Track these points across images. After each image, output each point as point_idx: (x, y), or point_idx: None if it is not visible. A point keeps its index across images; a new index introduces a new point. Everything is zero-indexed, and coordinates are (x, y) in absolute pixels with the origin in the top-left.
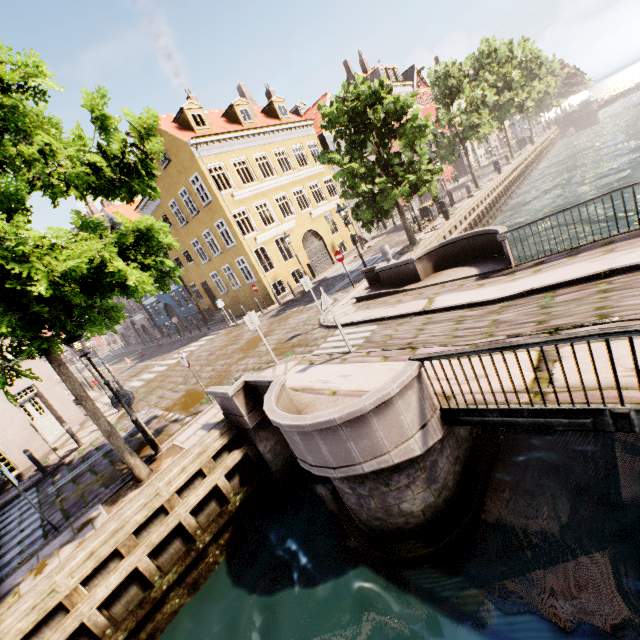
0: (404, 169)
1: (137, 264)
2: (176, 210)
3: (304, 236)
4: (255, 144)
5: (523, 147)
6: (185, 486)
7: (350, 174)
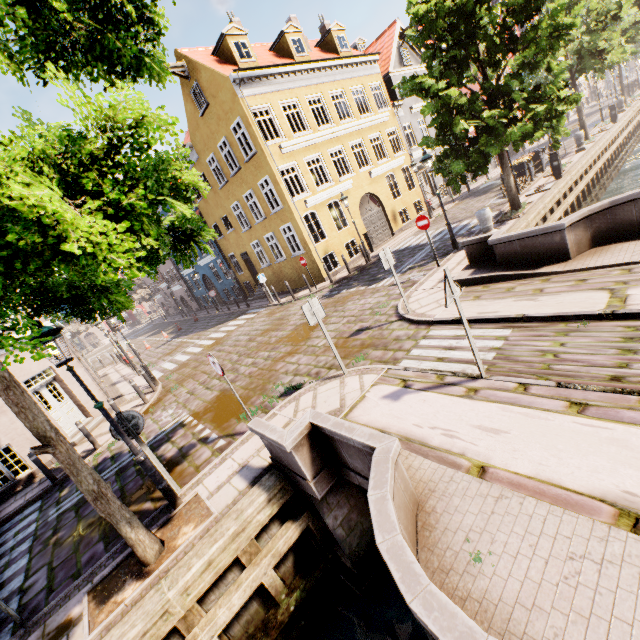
0: (526, 97)
1: (98, 202)
2: (215, 167)
3: (361, 200)
4: (309, 83)
5: (631, 94)
6: (211, 584)
7: (445, 106)
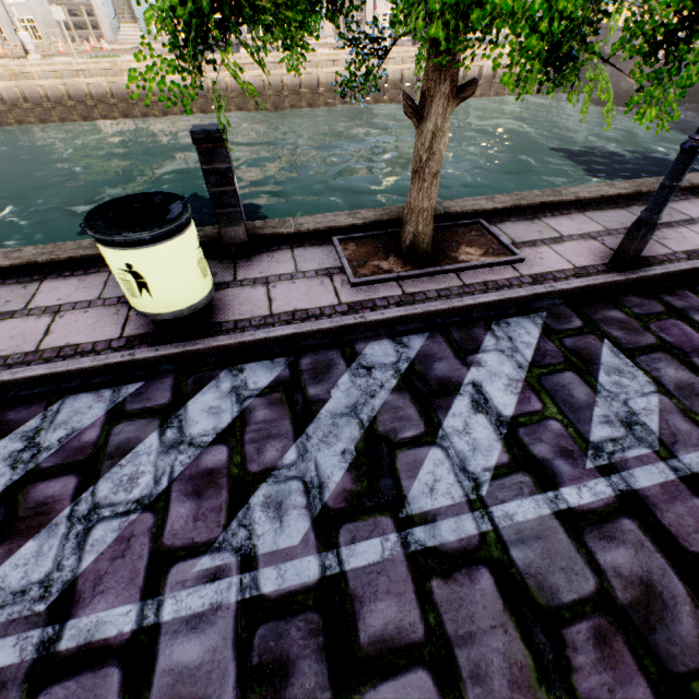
0: None
1: None
2: None
3: None
4: None
5: None
6: None
7: None
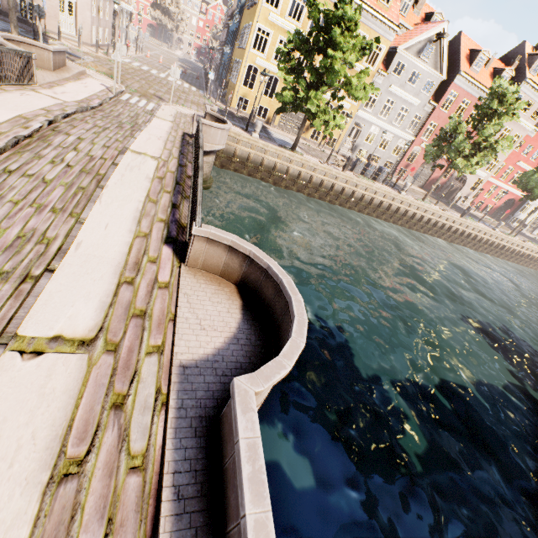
0: (309, 89)
1: None
2: None
3: None
4: None
5: None
6: None
7: (284, 57)
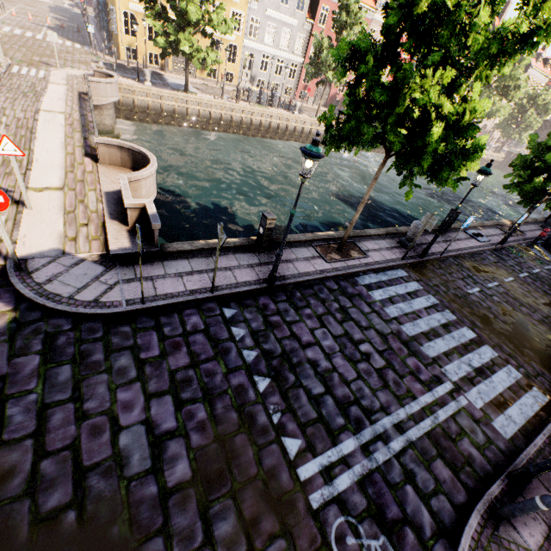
0: (178, 32)
1: None
2: None
3: None
4: None
5: None
6: None
7: (148, 4)
